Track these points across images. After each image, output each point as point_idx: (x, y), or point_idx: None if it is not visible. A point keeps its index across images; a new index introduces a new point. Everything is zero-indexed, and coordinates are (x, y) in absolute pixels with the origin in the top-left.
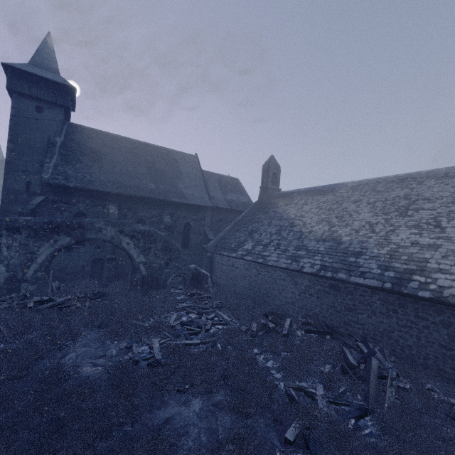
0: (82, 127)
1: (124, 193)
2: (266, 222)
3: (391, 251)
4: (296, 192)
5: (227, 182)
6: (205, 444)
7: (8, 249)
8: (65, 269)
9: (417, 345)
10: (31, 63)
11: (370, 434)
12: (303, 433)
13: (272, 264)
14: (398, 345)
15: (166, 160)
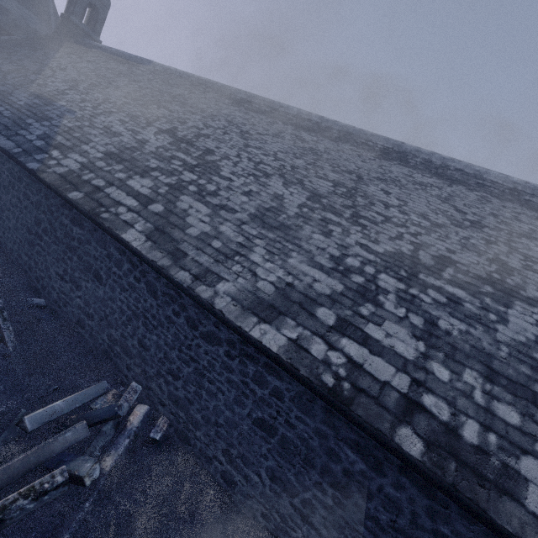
0: None
1: None
2: (16, 58)
3: (77, 126)
4: (104, 49)
5: None
6: None
7: None
8: None
9: (14, 228)
10: None
11: None
12: None
13: None
14: (3, 227)
15: None
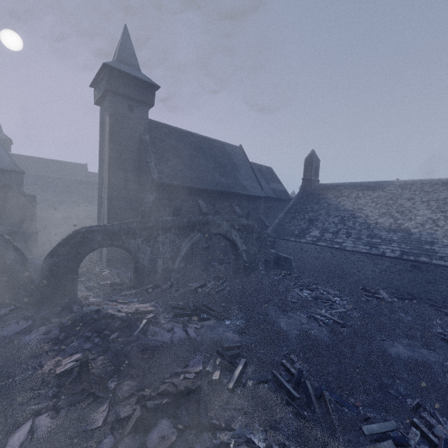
0: (156, 123)
1: (209, 189)
2: (324, 212)
3: None
4: (342, 185)
5: (265, 171)
6: (434, 363)
7: (162, 245)
8: None
9: None
10: (118, 60)
11: None
12: None
13: (351, 250)
14: None
15: (223, 153)
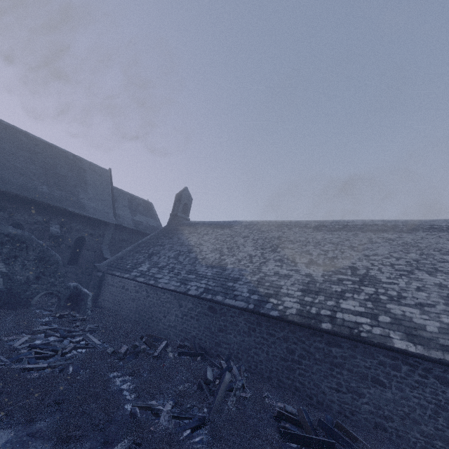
0: None
1: None
2: (168, 247)
3: (260, 278)
4: (202, 223)
5: (139, 203)
6: None
7: None
8: None
9: (266, 360)
10: None
11: (199, 441)
12: None
13: (162, 286)
14: (253, 362)
15: (72, 166)
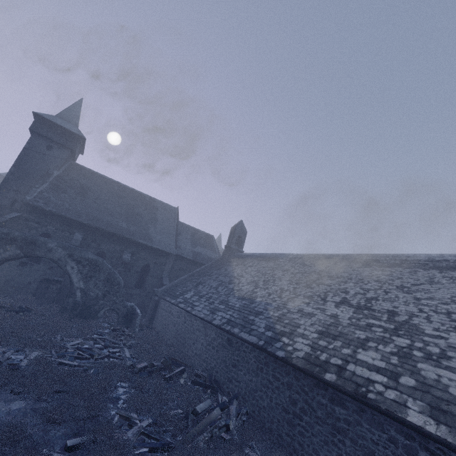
0: (82, 167)
1: (93, 225)
2: (214, 277)
3: (281, 314)
4: (251, 255)
5: (200, 236)
6: None
7: None
8: (11, 281)
9: (269, 407)
10: (58, 116)
11: None
12: (86, 443)
13: (195, 313)
14: (257, 406)
15: (147, 206)
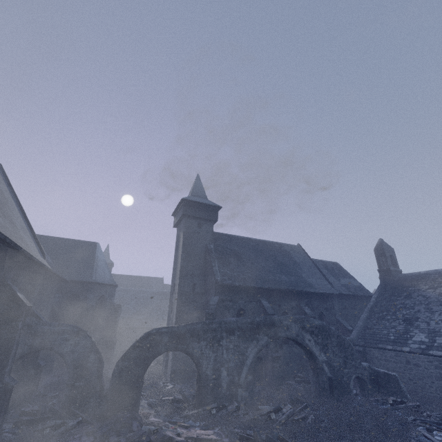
0: (219, 234)
1: (271, 288)
2: (422, 308)
3: None
4: (434, 273)
5: (331, 267)
6: None
7: (226, 351)
8: None
9: None
10: (192, 195)
11: None
12: None
13: None
14: None
15: (282, 252)
